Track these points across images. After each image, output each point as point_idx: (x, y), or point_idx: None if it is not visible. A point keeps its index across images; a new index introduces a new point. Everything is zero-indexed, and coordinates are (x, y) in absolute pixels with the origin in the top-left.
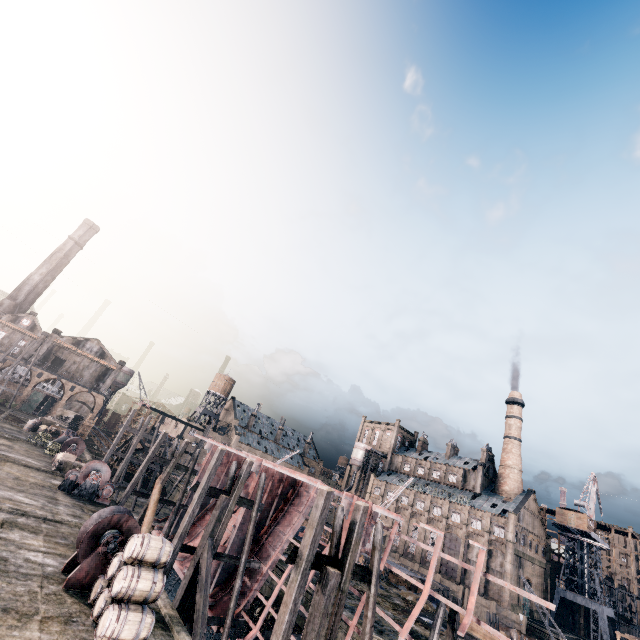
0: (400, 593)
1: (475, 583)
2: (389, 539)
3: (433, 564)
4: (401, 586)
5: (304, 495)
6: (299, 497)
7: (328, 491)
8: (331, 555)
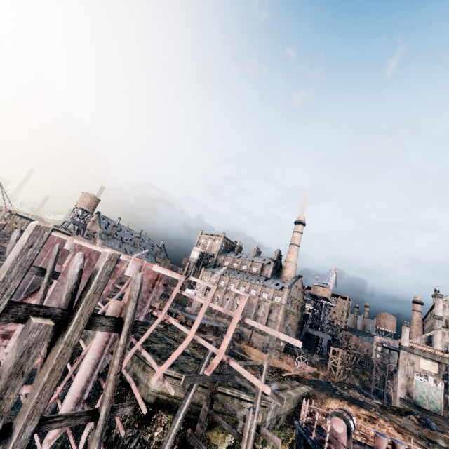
0: (205, 337)
1: (232, 327)
2: (171, 296)
3: (201, 313)
4: (208, 332)
5: (118, 269)
6: (114, 271)
7: (39, 226)
8: (59, 306)
